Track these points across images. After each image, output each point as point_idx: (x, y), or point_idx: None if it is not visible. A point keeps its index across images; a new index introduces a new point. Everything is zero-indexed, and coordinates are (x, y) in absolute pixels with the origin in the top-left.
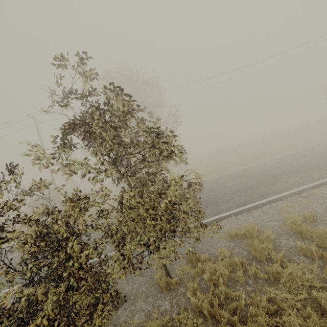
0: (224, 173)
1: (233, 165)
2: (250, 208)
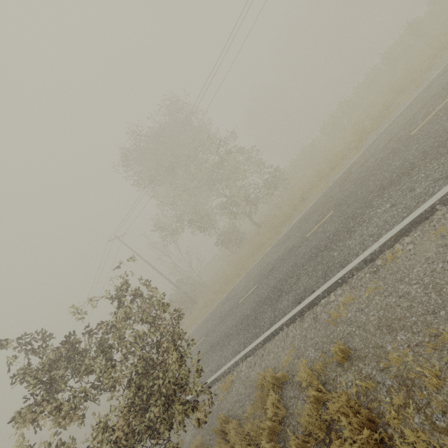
0: (326, 185)
1: (343, 153)
2: (303, 310)
